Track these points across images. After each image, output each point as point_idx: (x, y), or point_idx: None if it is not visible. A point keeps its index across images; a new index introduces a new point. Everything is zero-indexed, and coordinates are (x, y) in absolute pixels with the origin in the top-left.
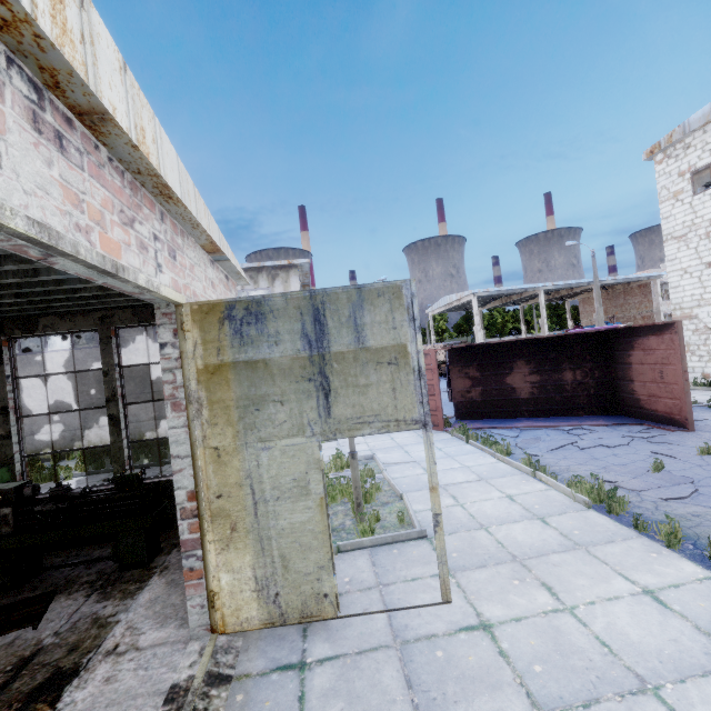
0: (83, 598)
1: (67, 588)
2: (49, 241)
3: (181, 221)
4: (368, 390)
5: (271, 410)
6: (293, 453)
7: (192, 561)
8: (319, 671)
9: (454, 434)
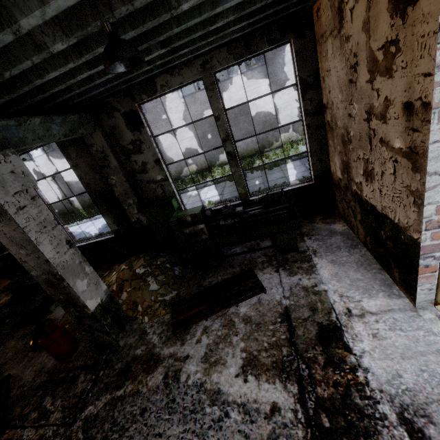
0: (275, 273)
1: (254, 266)
2: None
3: None
4: None
5: None
6: None
7: (428, 261)
8: None
9: None
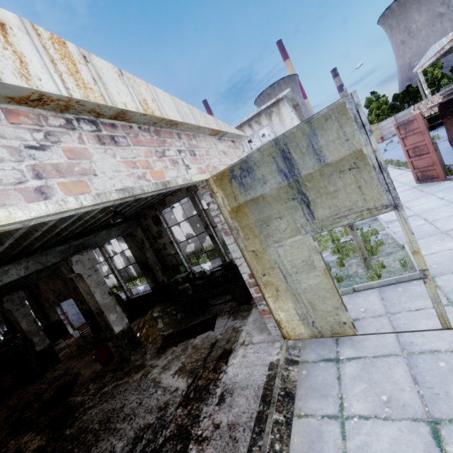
0: (227, 318)
1: (220, 314)
2: (129, 194)
3: (190, 130)
4: (337, 194)
5: (275, 224)
6: (297, 246)
7: (262, 306)
8: (348, 365)
9: None
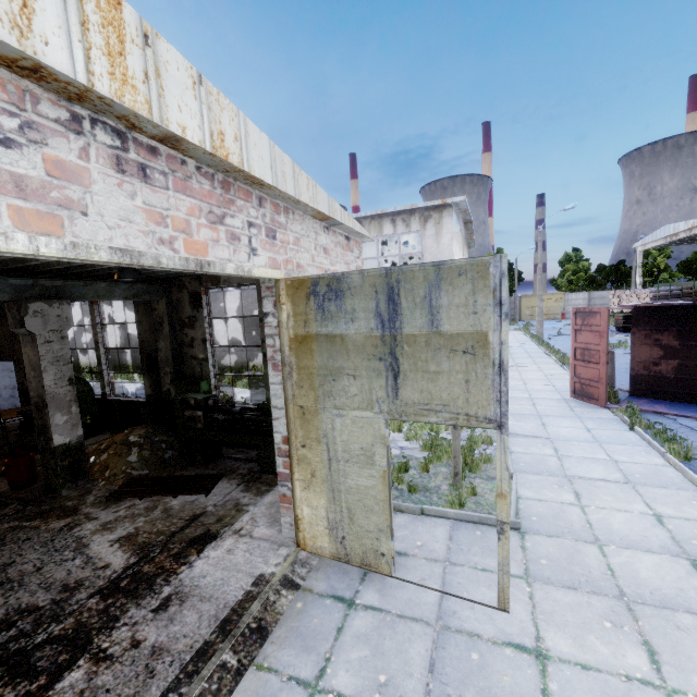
0: (236, 485)
1: (230, 474)
2: (131, 261)
3: (283, 200)
4: (438, 378)
5: (345, 382)
6: (362, 425)
7: (285, 489)
8: (361, 615)
9: (618, 415)
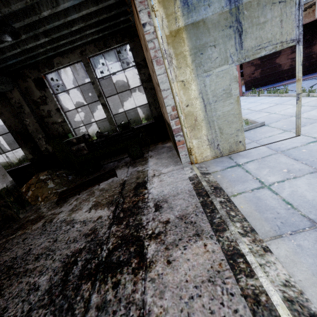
0: (126, 168)
1: (117, 168)
2: None
3: None
4: (265, 25)
5: (209, 52)
6: (222, 75)
7: (179, 137)
8: (248, 165)
9: (249, 95)
